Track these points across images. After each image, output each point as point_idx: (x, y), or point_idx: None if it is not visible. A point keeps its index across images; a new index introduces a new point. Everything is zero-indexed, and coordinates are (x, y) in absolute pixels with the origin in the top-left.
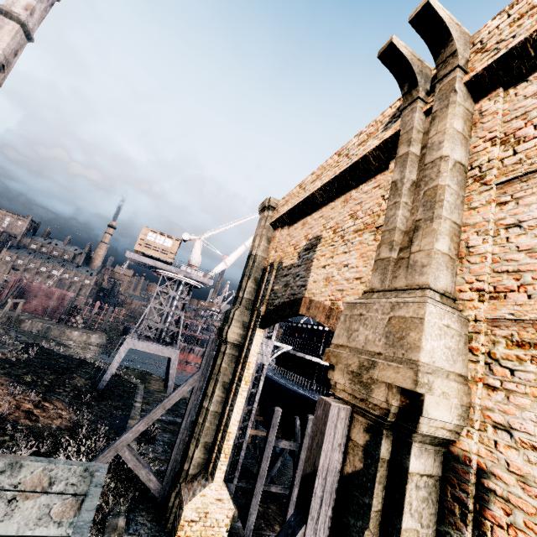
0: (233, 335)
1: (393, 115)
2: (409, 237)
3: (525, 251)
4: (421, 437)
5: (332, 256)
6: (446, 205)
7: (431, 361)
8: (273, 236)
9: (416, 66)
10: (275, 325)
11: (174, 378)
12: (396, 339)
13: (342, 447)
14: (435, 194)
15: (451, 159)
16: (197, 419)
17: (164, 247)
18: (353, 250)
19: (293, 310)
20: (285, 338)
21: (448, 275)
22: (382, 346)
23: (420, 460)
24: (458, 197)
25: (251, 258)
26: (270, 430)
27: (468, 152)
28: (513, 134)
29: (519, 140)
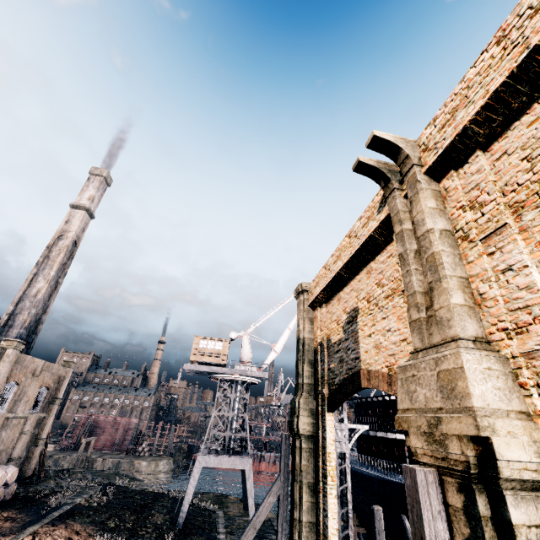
0: (304, 425)
1: (381, 201)
2: (429, 296)
3: (524, 288)
4: (509, 483)
5: (374, 324)
6: (447, 266)
7: (485, 404)
8: (314, 316)
9: (384, 168)
10: (343, 406)
11: (253, 495)
12: (449, 391)
13: (443, 514)
14: (434, 259)
15: (436, 230)
16: (292, 536)
17: (216, 350)
18: (390, 315)
19: (355, 385)
20: (359, 419)
21: (473, 322)
22: (440, 400)
23: (520, 509)
24: (455, 256)
25: (300, 343)
26: (377, 539)
27: (448, 219)
28: (476, 201)
29: (482, 204)
